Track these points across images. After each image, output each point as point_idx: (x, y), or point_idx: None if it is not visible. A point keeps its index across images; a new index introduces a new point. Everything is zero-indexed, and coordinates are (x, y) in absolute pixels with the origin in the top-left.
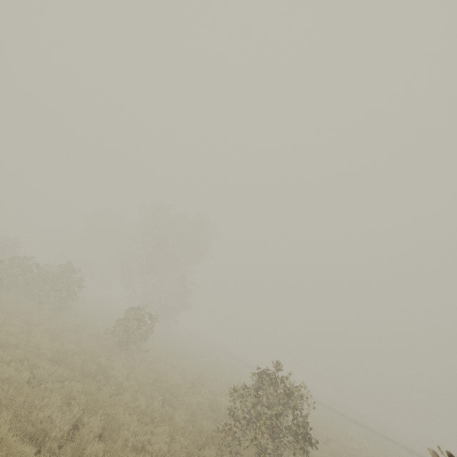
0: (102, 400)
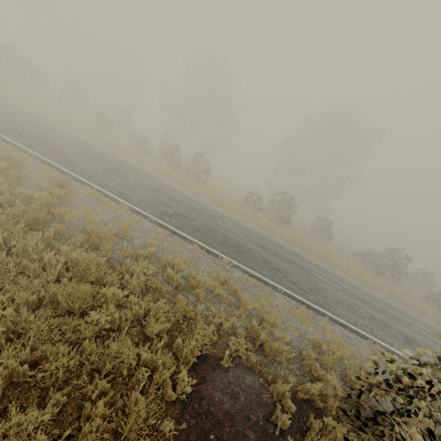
0: None
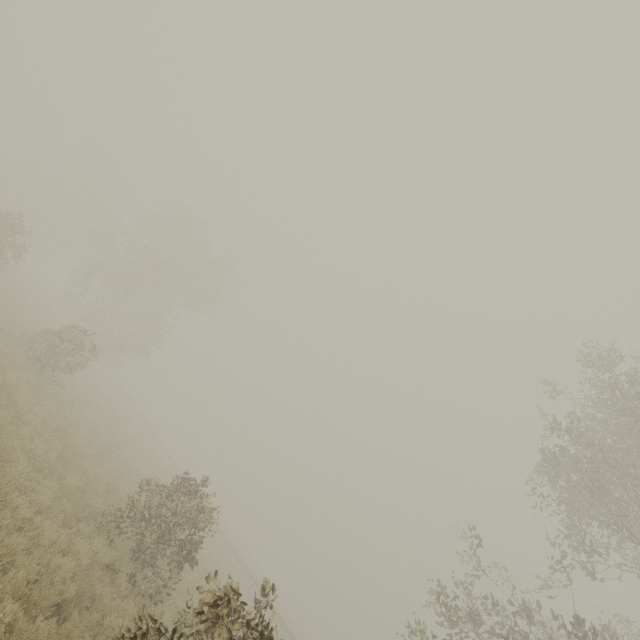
0: (4, 425)
